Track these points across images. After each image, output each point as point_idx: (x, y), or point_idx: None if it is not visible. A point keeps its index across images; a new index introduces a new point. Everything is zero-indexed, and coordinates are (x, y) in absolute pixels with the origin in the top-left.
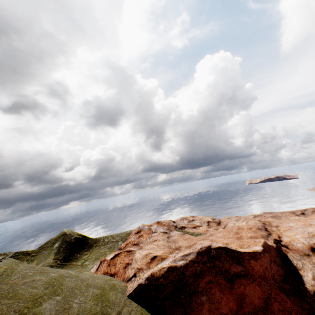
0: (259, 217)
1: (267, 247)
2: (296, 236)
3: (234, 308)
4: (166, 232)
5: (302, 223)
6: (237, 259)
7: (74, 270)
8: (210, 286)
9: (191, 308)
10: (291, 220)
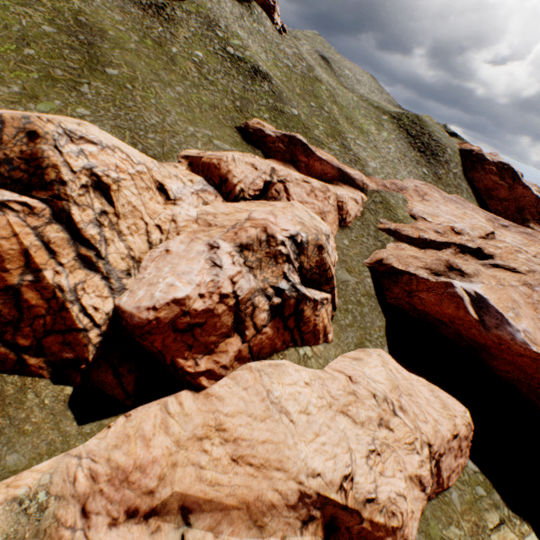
0: None
1: None
2: None
3: (487, 186)
4: None
5: None
6: (514, 180)
7: None
8: (488, 173)
9: (474, 171)
10: None
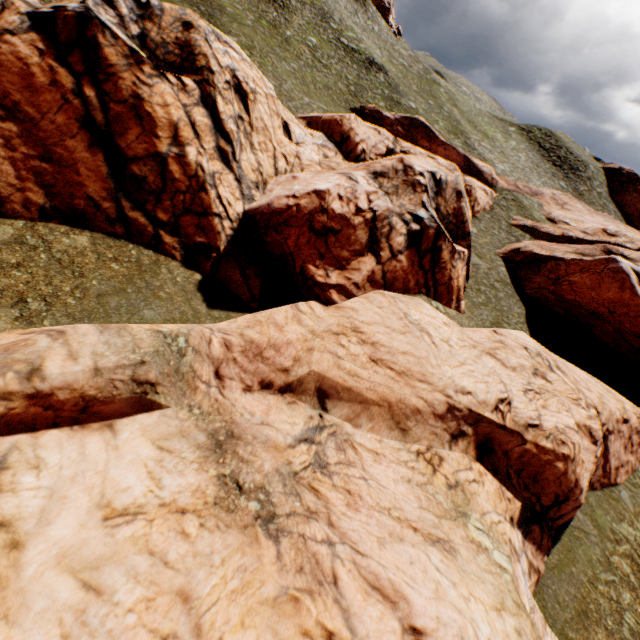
0: None
1: None
2: None
3: None
4: None
5: None
6: None
7: None
8: None
9: (623, 193)
10: None
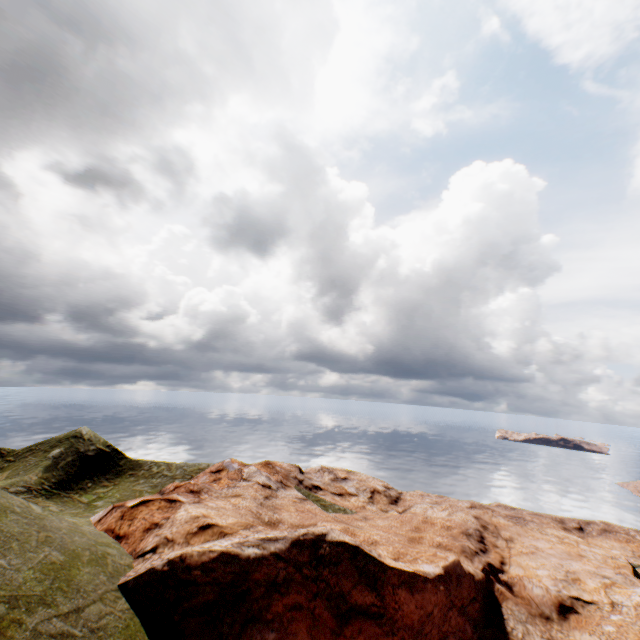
0: (479, 511)
1: (457, 575)
2: (539, 570)
3: None
4: (268, 486)
5: (567, 548)
6: (373, 578)
7: (68, 511)
8: (294, 616)
9: None
10: (545, 535)
